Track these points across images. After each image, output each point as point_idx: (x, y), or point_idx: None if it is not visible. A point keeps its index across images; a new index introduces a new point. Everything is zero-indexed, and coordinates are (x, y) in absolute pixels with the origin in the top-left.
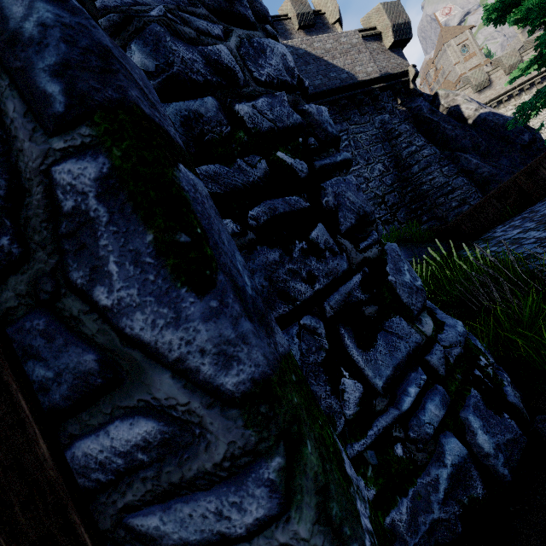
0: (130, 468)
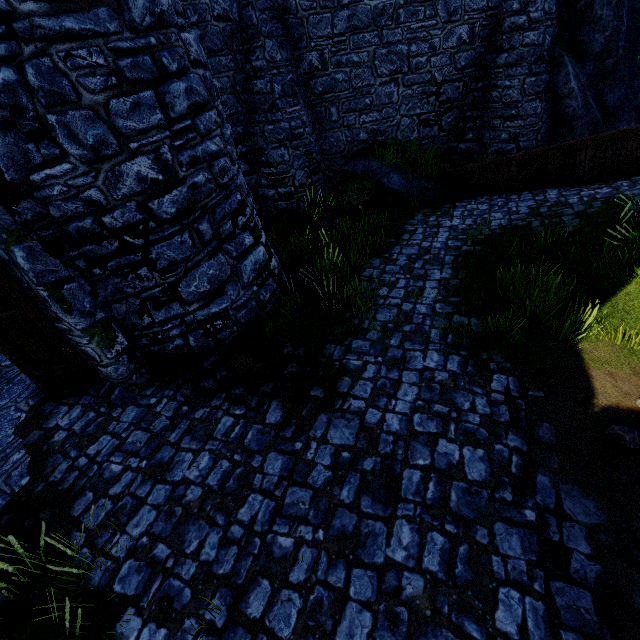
0: (65, 330)
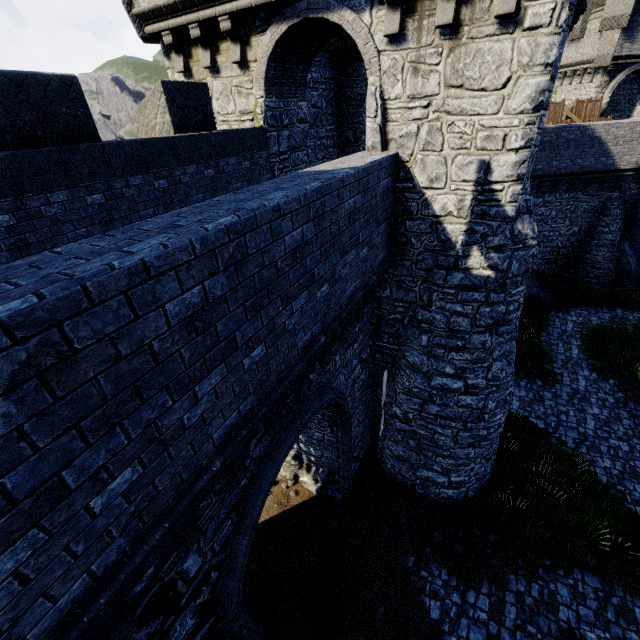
0: None
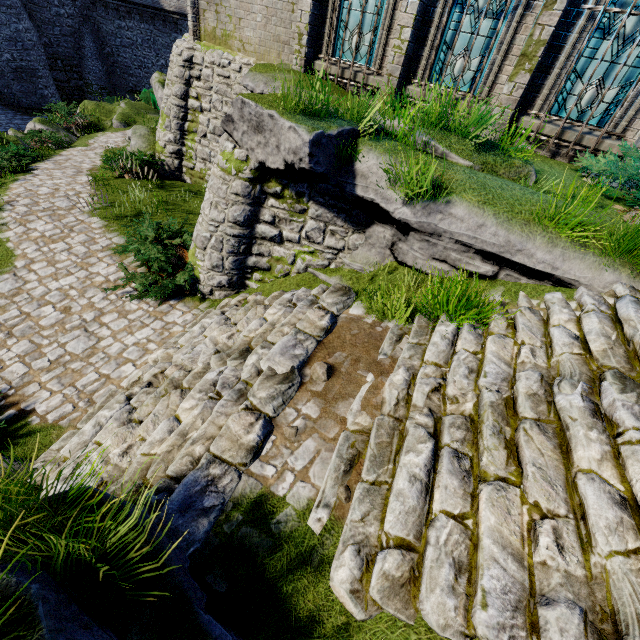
0: None
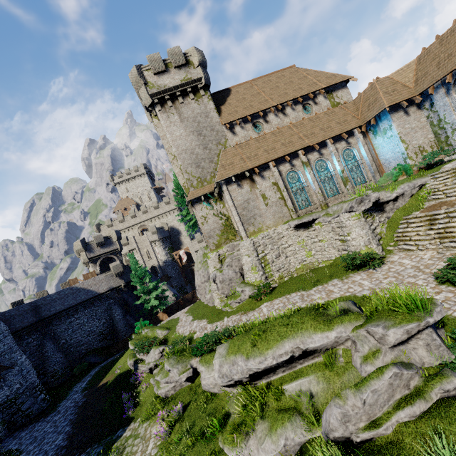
0: None
